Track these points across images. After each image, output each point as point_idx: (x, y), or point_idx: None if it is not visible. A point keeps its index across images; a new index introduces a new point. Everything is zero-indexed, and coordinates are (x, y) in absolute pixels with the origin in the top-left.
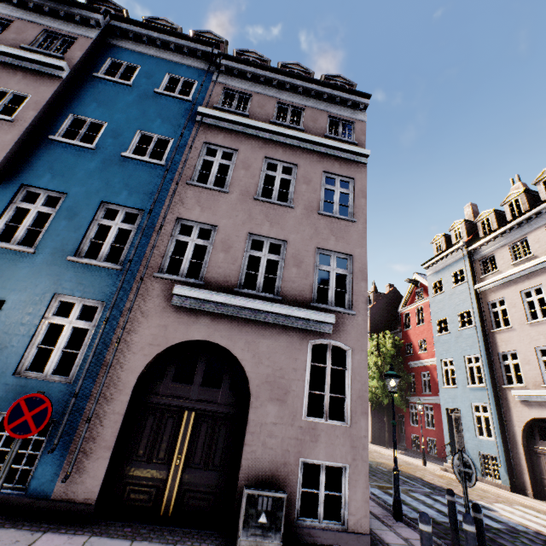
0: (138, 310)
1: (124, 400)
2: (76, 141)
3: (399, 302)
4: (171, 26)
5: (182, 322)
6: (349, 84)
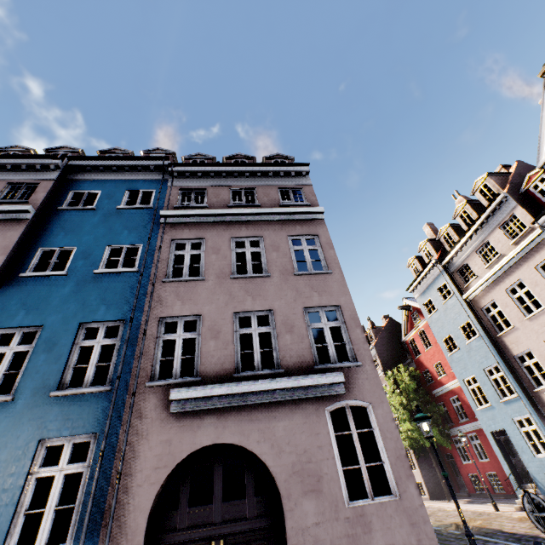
0: (136, 431)
1: None
2: (47, 271)
3: (400, 330)
4: (124, 152)
5: (186, 429)
6: (287, 158)
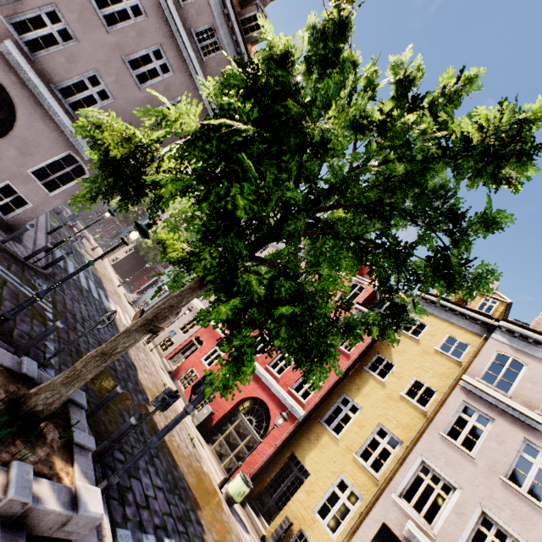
0: None
1: None
2: None
3: None
4: None
5: None
6: None
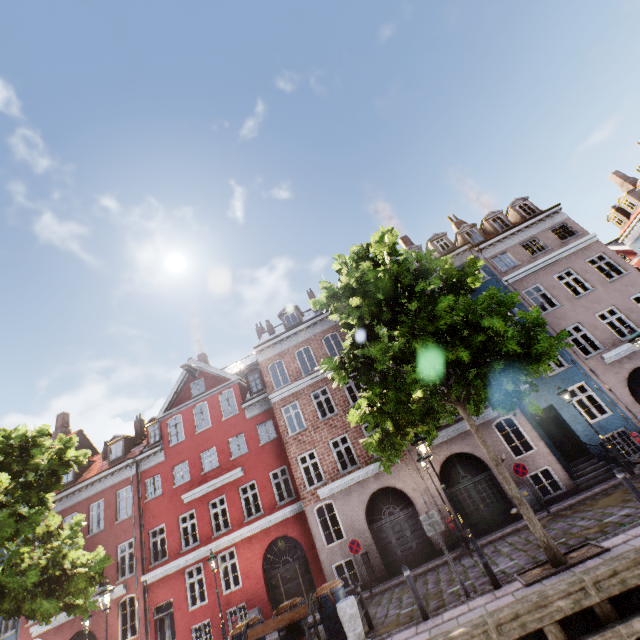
0: (598, 375)
1: (637, 406)
2: None
3: None
4: (417, 248)
5: (619, 367)
6: (525, 200)
